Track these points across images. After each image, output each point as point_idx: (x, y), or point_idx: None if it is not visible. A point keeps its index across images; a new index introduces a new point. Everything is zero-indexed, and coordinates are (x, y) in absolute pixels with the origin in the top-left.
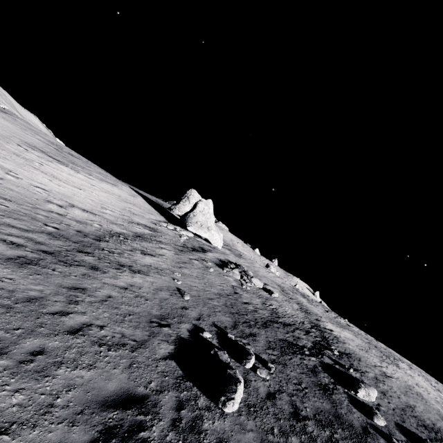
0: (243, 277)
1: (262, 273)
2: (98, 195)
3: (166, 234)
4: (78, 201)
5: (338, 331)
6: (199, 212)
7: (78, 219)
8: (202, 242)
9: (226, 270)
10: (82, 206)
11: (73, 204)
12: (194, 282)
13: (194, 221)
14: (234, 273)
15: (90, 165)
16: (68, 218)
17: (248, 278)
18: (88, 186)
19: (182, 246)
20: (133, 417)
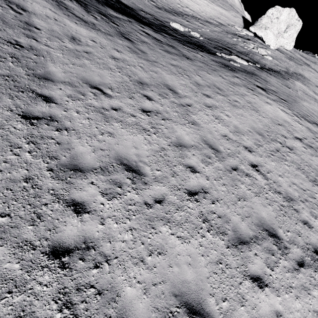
0: (253, 47)
1: (301, 72)
2: (206, 9)
3: (229, 28)
4: (192, 7)
5: (305, 88)
6: (266, 16)
7: (185, 10)
8: (257, 40)
9: (246, 43)
10: (191, 9)
11: (188, 7)
12: (212, 34)
13: (258, 24)
14: (249, 44)
15: (221, 0)
16: (181, 9)
17: (257, 48)
18: (204, 5)
19: (232, 33)
20: (153, 15)
